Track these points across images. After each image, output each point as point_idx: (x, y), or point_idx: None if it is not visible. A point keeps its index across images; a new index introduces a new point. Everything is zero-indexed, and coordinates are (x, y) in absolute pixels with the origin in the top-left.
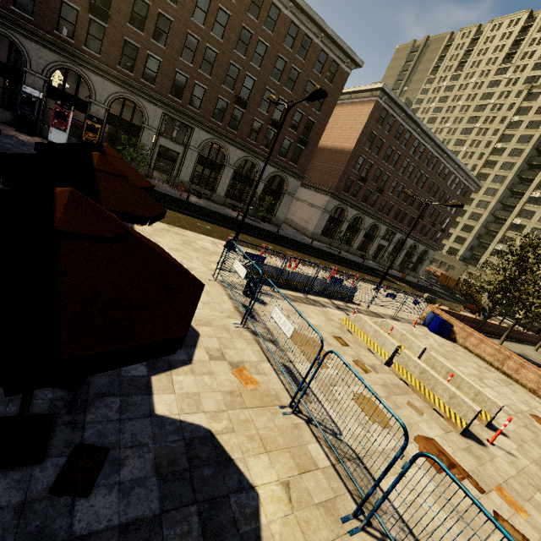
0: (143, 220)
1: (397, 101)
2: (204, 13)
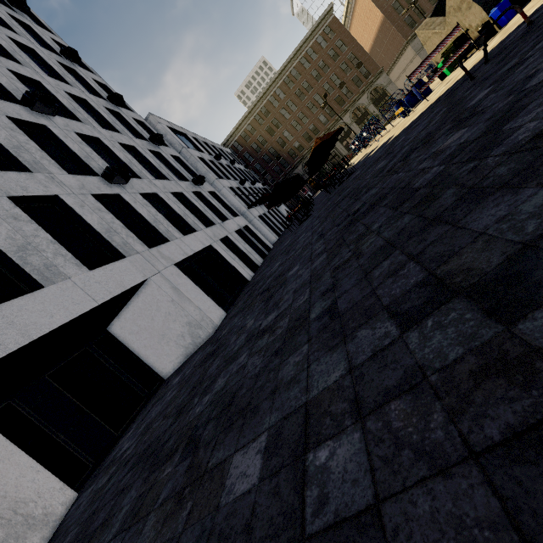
0: (325, 160)
1: None
2: (286, 113)
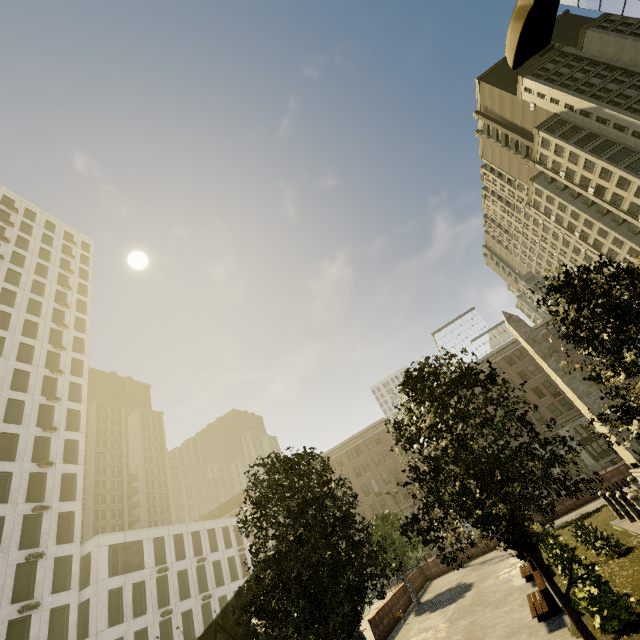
0: None
1: None
2: None
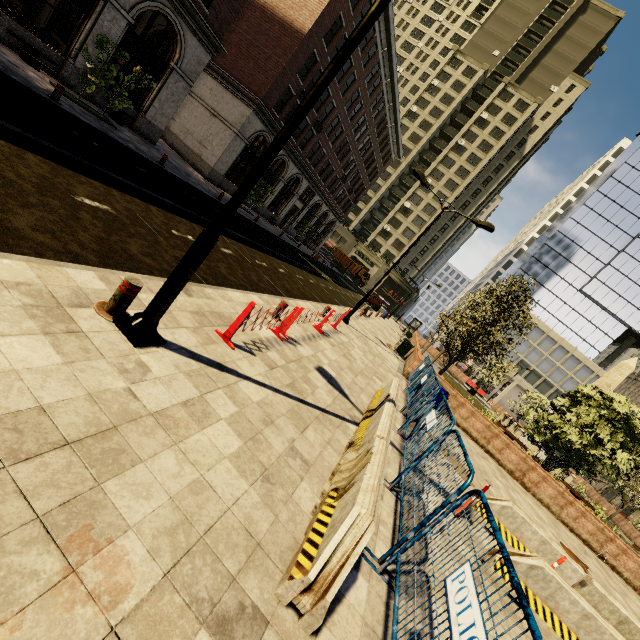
0: None
1: None
2: None
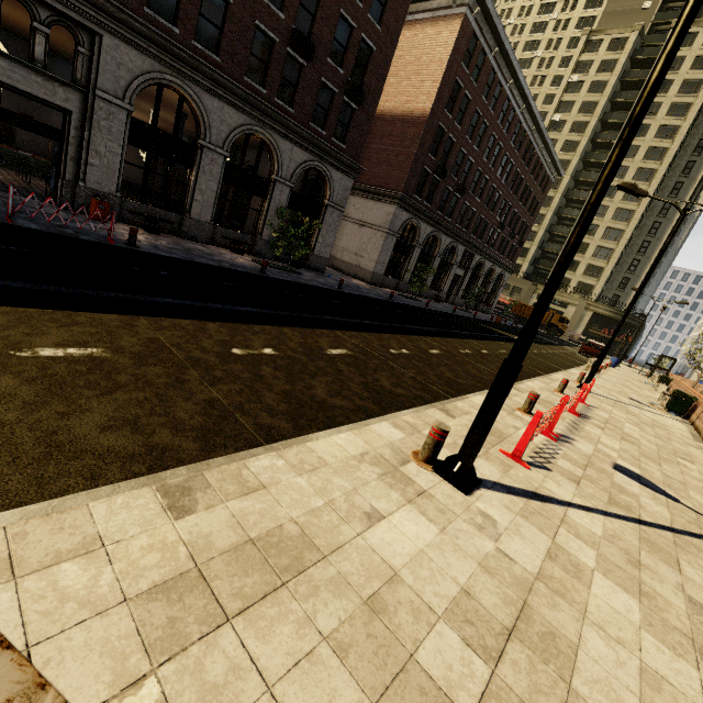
0: None
1: (494, 18)
2: None
